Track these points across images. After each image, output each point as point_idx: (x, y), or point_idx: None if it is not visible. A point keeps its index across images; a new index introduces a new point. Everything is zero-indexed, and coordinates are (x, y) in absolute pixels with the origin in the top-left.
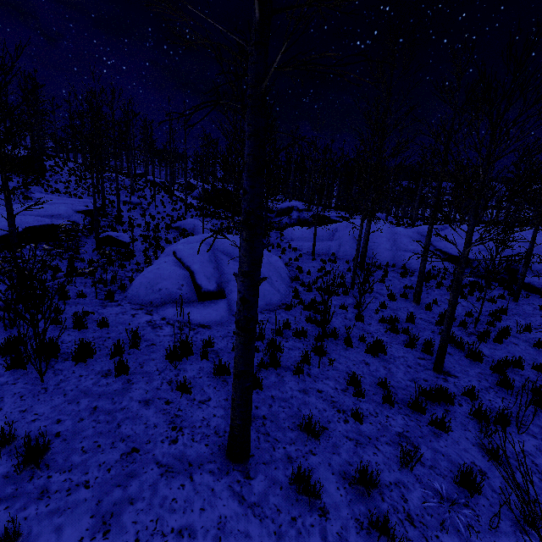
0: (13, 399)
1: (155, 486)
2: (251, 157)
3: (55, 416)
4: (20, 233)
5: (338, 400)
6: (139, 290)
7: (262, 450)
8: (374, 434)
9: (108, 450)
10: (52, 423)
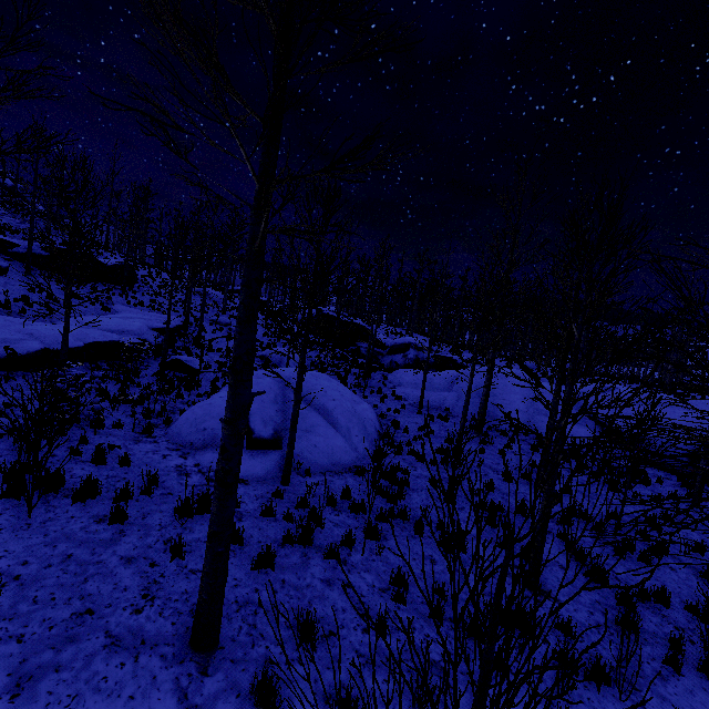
0: None
1: (92, 657)
2: (242, 305)
3: (24, 556)
4: (81, 348)
5: (368, 602)
6: (182, 427)
7: (238, 643)
8: (397, 656)
9: (61, 606)
10: (18, 564)
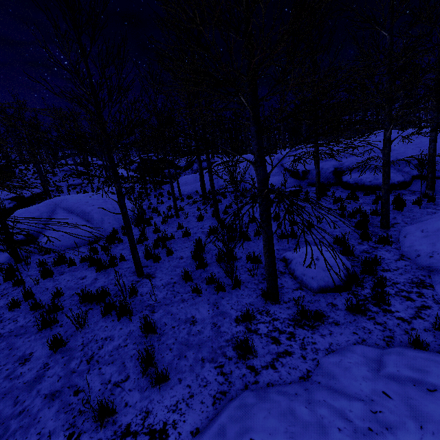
0: None
1: None
2: None
3: None
4: None
5: None
6: None
7: None
8: None
9: None
10: None
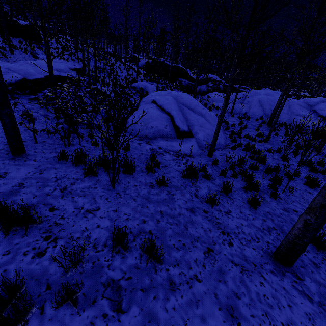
0: (102, 200)
1: (244, 283)
2: None
3: (139, 216)
4: (43, 79)
5: None
6: (136, 127)
7: None
8: None
9: (192, 249)
10: (141, 223)
